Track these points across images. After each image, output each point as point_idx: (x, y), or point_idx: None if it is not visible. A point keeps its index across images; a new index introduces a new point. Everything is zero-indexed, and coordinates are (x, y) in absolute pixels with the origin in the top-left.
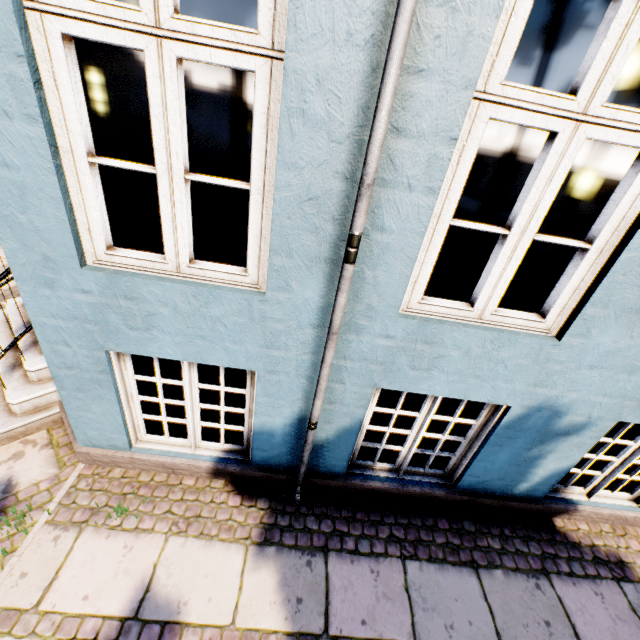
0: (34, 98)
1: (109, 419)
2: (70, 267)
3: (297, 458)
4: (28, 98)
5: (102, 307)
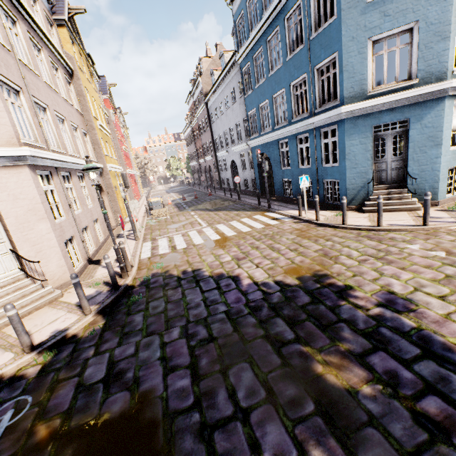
0: (451, 126)
1: (444, 188)
2: (448, 151)
3: None
4: (450, 127)
5: (450, 158)
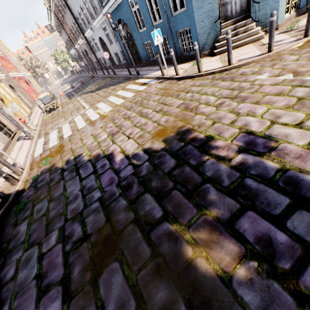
0: None
1: (284, 8)
2: None
3: (306, 0)
4: None
5: None
